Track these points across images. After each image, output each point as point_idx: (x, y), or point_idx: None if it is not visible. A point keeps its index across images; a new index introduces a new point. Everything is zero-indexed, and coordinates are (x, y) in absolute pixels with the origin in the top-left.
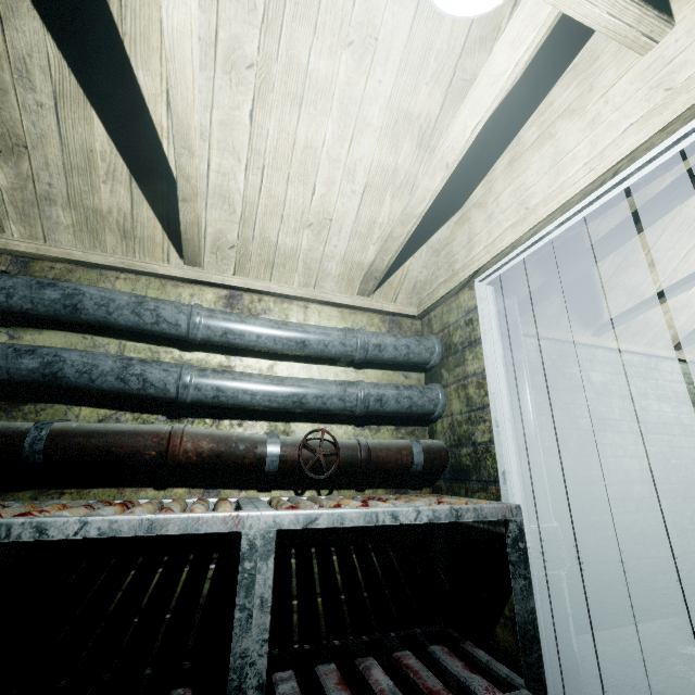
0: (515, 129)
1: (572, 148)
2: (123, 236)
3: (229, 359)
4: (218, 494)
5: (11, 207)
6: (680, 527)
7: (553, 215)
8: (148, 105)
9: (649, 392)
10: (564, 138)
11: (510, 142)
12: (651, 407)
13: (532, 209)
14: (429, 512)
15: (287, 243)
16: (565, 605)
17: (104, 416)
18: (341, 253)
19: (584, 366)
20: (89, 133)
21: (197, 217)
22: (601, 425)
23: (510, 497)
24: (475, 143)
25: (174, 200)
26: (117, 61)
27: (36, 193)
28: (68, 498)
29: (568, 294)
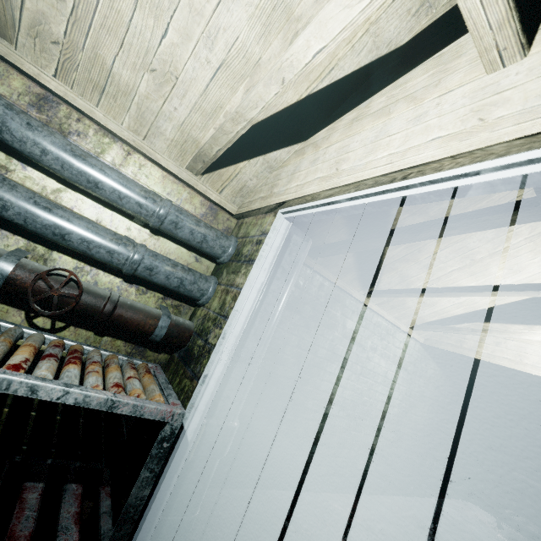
0: (374, 91)
1: (393, 133)
2: None
3: (9, 161)
4: None
5: None
6: (343, 439)
7: (348, 187)
8: None
9: (379, 349)
10: (394, 120)
11: (364, 101)
12: (373, 359)
13: (340, 172)
14: (80, 395)
15: (123, 76)
16: (206, 482)
17: None
18: (180, 119)
19: (347, 313)
20: None
21: None
22: (333, 357)
23: (199, 397)
24: (340, 85)
25: None
26: None
27: None
28: None
29: (361, 258)
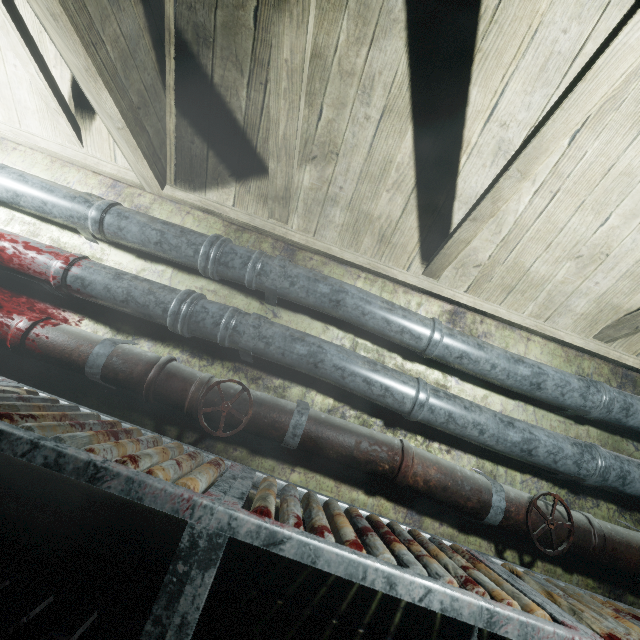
0: None
1: None
2: (379, 240)
3: (445, 378)
4: (420, 520)
5: (301, 204)
6: None
7: None
8: (465, 121)
9: None
10: None
11: None
12: None
13: None
14: None
15: (539, 271)
16: None
17: (333, 407)
18: (599, 291)
19: None
20: (397, 145)
21: (472, 236)
22: None
23: None
24: None
25: (443, 213)
26: (458, 77)
27: (326, 194)
28: (297, 477)
29: None
